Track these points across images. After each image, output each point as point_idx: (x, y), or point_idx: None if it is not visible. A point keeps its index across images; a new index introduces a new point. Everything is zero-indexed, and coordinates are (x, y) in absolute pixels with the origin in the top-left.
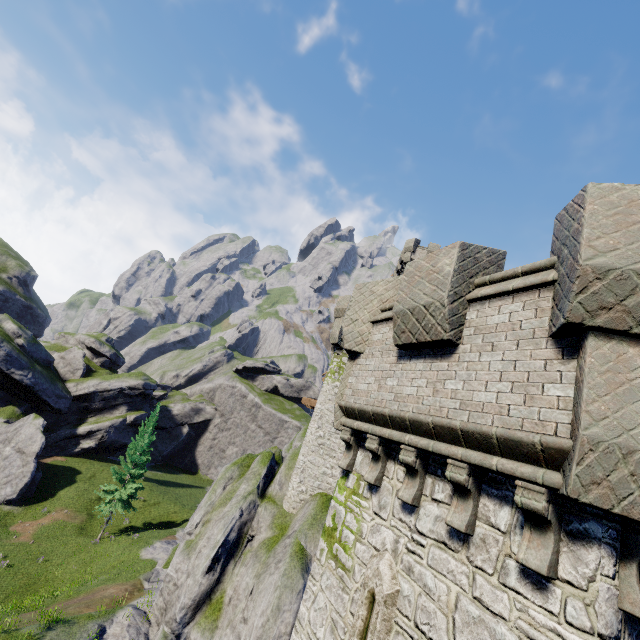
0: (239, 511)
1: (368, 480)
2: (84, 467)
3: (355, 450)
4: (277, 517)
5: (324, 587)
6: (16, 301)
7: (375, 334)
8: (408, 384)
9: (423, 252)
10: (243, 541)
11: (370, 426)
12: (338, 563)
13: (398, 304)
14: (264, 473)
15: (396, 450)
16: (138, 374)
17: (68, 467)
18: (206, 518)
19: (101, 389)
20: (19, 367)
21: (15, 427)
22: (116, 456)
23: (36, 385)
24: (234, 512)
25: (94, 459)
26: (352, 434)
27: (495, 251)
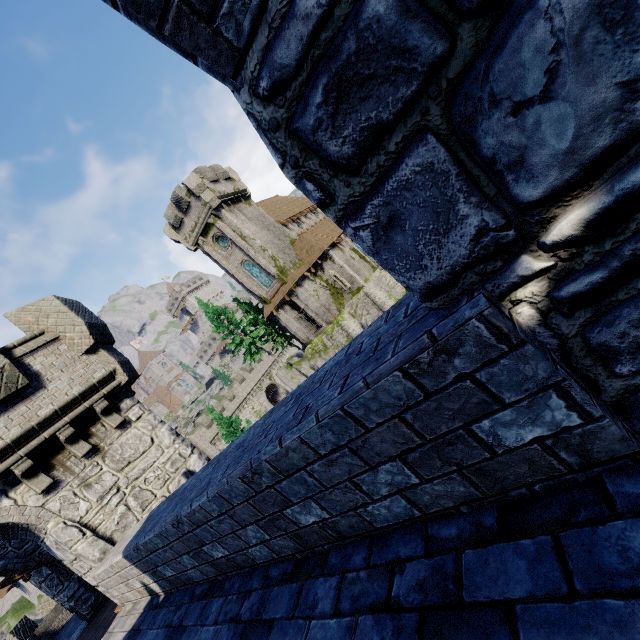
0: None
1: None
2: None
3: None
4: None
5: None
6: None
7: None
8: None
9: None
10: None
11: None
12: None
13: None
14: None
15: None
16: None
17: None
18: None
19: None
20: None
21: None
22: None
23: None
24: None
25: None
26: None
27: None
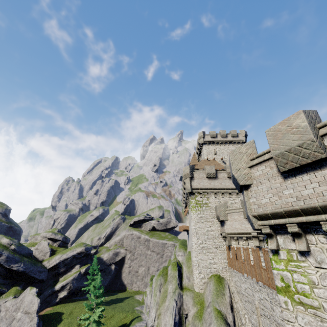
0: (174, 302)
1: (301, 250)
2: (64, 309)
3: (275, 237)
4: (195, 298)
5: (303, 324)
6: (2, 226)
7: (255, 172)
8: (303, 189)
9: (208, 136)
10: (183, 319)
11: (286, 219)
12: (305, 306)
13: (274, 151)
14: (177, 275)
15: (308, 227)
16: (80, 244)
17: (55, 312)
18: (158, 313)
19: (62, 259)
20: (15, 262)
21: (20, 299)
22: (79, 296)
23: (26, 269)
24: (172, 303)
25: (68, 302)
26: (270, 228)
27: (313, 110)
